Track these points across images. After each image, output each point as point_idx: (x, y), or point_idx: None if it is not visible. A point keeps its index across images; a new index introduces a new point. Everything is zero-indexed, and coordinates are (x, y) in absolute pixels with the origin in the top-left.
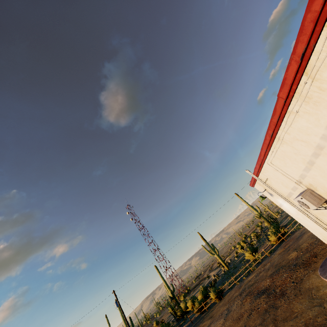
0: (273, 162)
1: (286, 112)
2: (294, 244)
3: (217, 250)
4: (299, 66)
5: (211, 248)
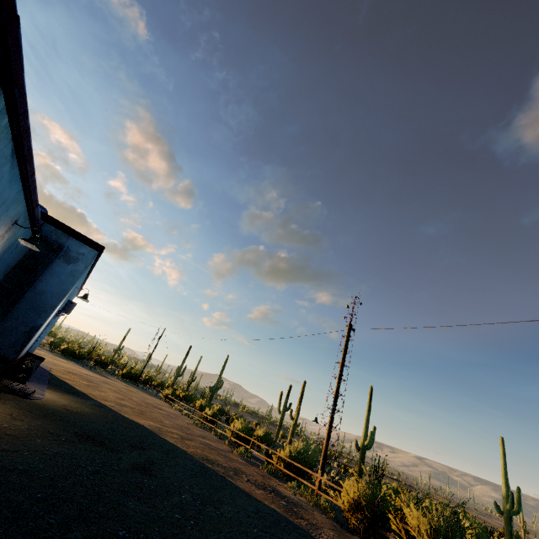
0: None
1: None
2: (144, 400)
3: (296, 419)
4: None
5: (285, 405)
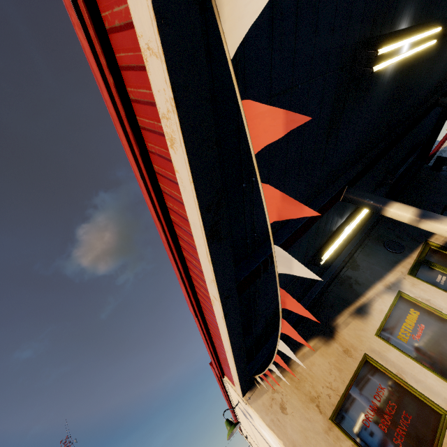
0: (242, 425)
1: (231, 404)
2: None
3: None
4: (225, 394)
5: None
